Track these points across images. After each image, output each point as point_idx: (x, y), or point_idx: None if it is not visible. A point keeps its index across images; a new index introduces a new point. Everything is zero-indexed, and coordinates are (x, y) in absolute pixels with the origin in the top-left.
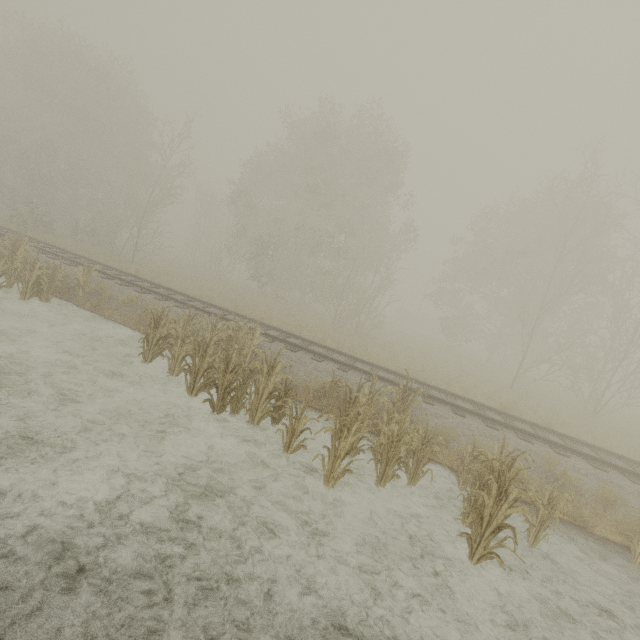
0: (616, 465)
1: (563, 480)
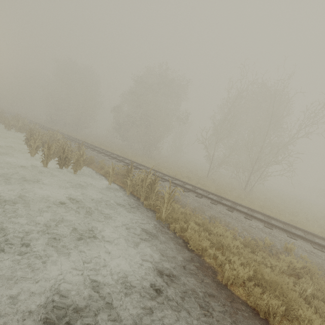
0: (160, 176)
1: (118, 171)
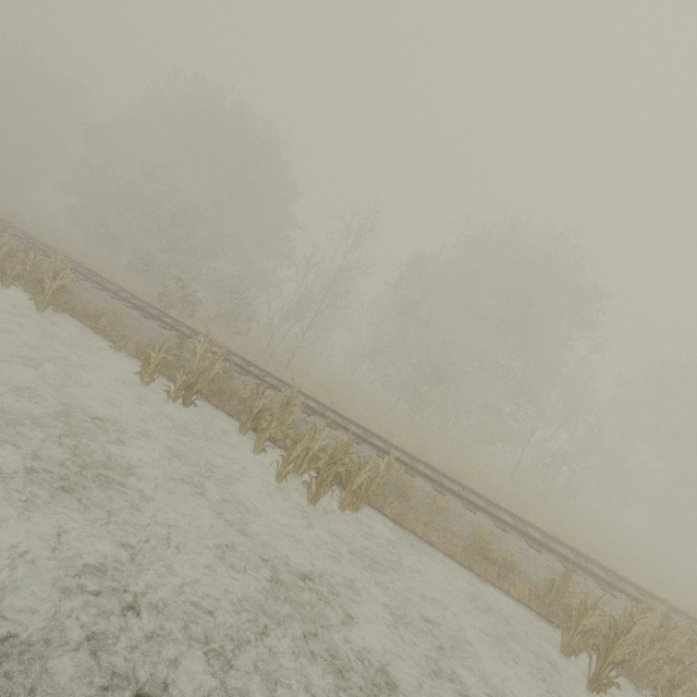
0: None
1: None
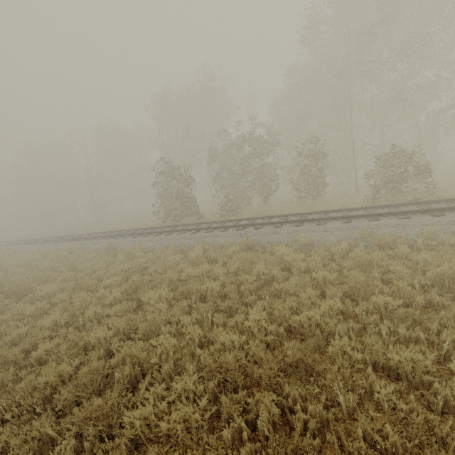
0: None
1: None
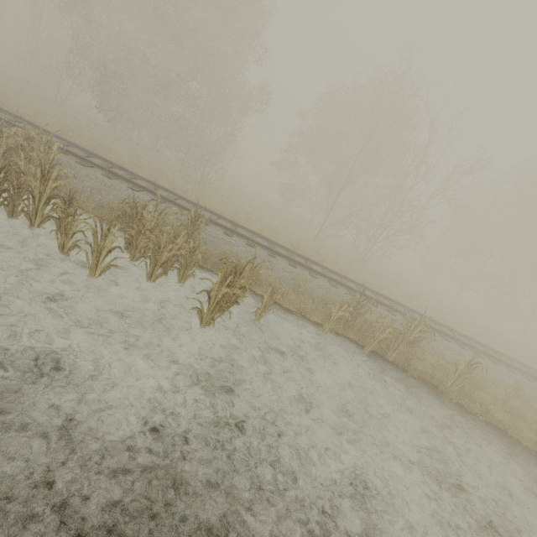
0: (345, 285)
1: (302, 289)
